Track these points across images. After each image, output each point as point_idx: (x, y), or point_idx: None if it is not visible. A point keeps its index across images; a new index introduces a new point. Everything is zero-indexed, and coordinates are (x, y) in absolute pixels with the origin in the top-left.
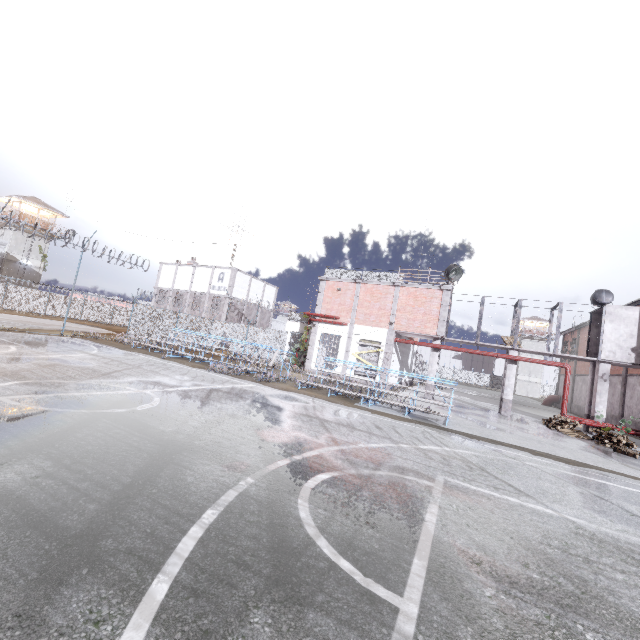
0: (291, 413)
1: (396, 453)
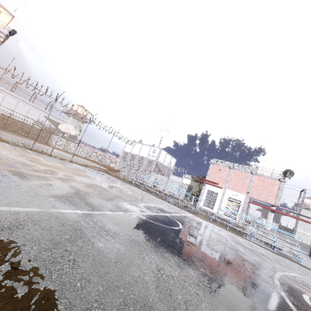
0: (231, 240)
1: (310, 283)
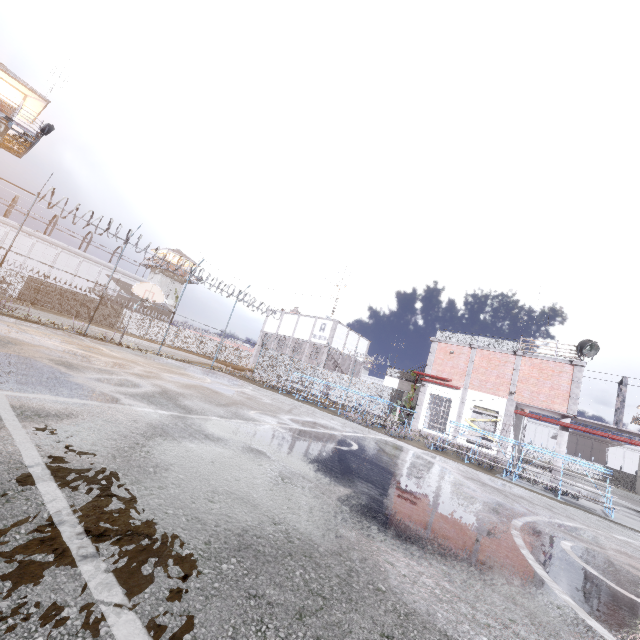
0: (459, 474)
1: (600, 536)
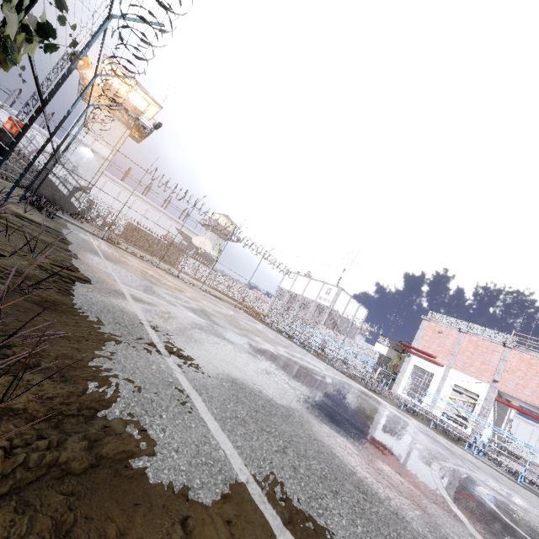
0: (415, 428)
1: (535, 508)
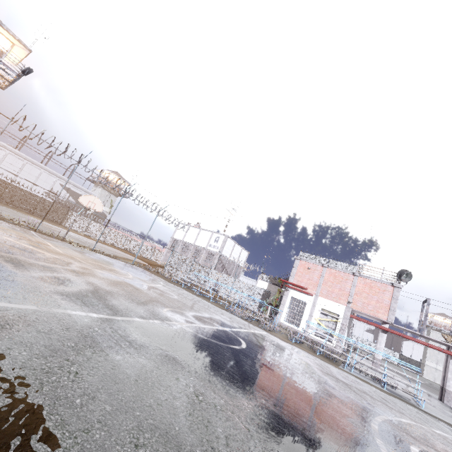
0: (318, 369)
1: (428, 434)
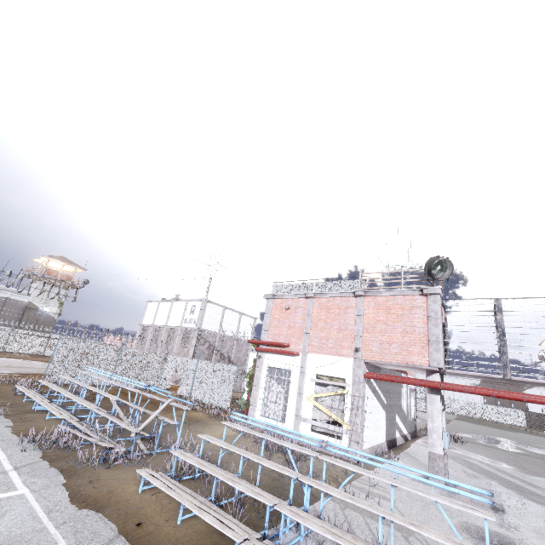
0: None
1: None
